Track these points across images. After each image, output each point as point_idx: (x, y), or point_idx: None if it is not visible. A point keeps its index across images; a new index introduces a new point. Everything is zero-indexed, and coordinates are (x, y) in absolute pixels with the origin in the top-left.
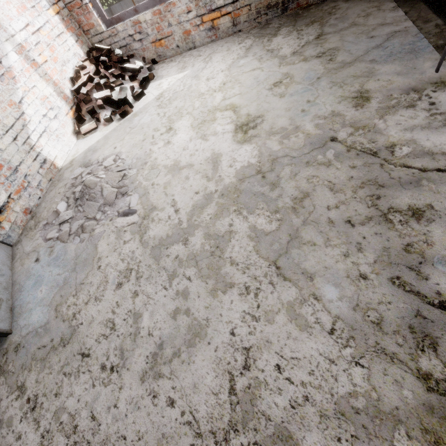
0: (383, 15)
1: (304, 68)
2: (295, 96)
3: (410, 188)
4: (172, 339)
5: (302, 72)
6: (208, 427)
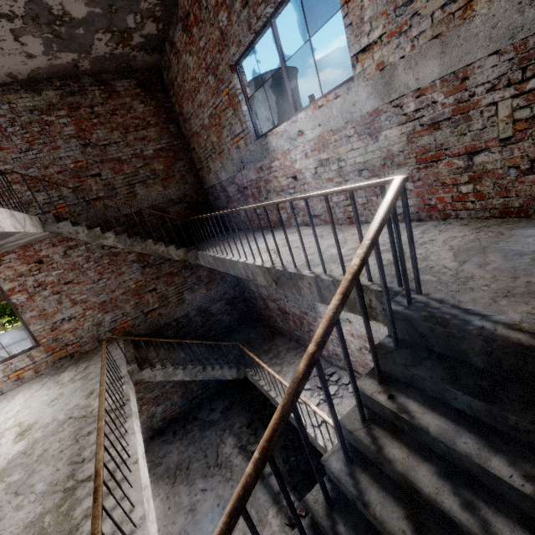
0: (117, 351)
1: (72, 387)
2: (61, 403)
3: (92, 424)
4: None
5: (70, 389)
6: None
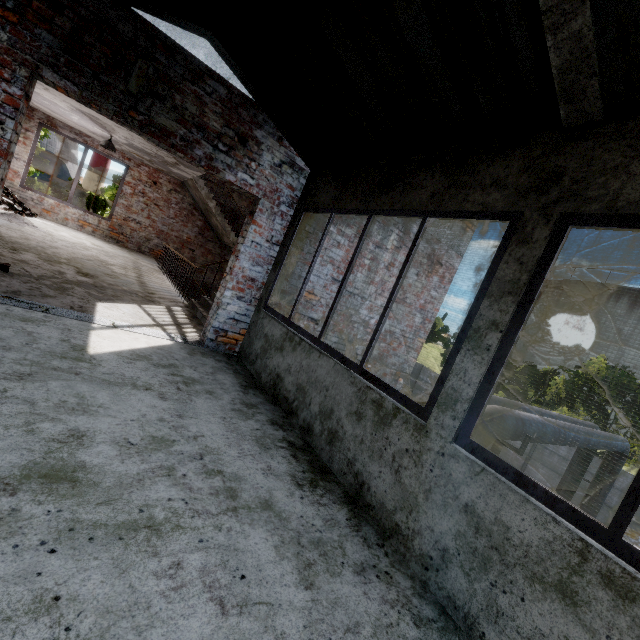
0: (151, 259)
1: (122, 251)
2: (117, 251)
3: (142, 265)
4: (72, 247)
5: (121, 251)
6: (86, 254)
